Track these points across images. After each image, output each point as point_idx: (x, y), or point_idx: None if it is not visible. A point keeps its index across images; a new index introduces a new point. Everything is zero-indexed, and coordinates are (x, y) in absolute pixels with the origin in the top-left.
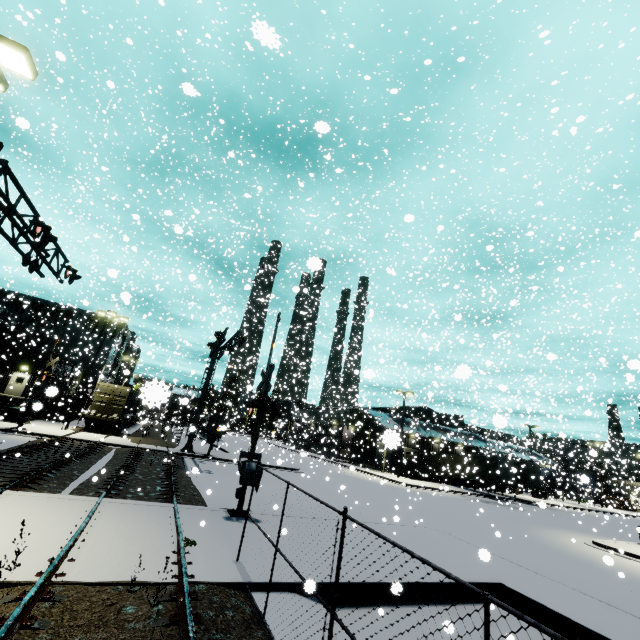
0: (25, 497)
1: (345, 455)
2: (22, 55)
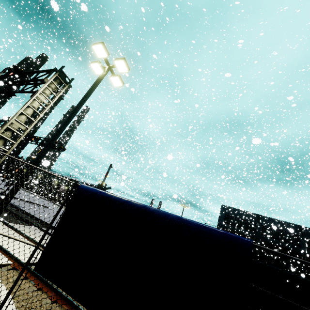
0: (15, 226)
1: (56, 199)
2: (122, 85)
